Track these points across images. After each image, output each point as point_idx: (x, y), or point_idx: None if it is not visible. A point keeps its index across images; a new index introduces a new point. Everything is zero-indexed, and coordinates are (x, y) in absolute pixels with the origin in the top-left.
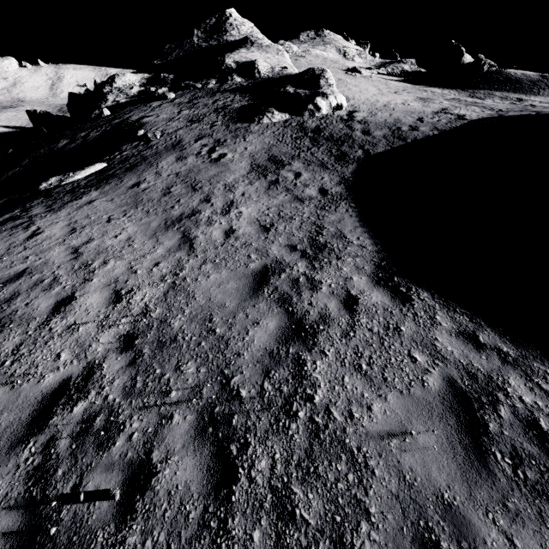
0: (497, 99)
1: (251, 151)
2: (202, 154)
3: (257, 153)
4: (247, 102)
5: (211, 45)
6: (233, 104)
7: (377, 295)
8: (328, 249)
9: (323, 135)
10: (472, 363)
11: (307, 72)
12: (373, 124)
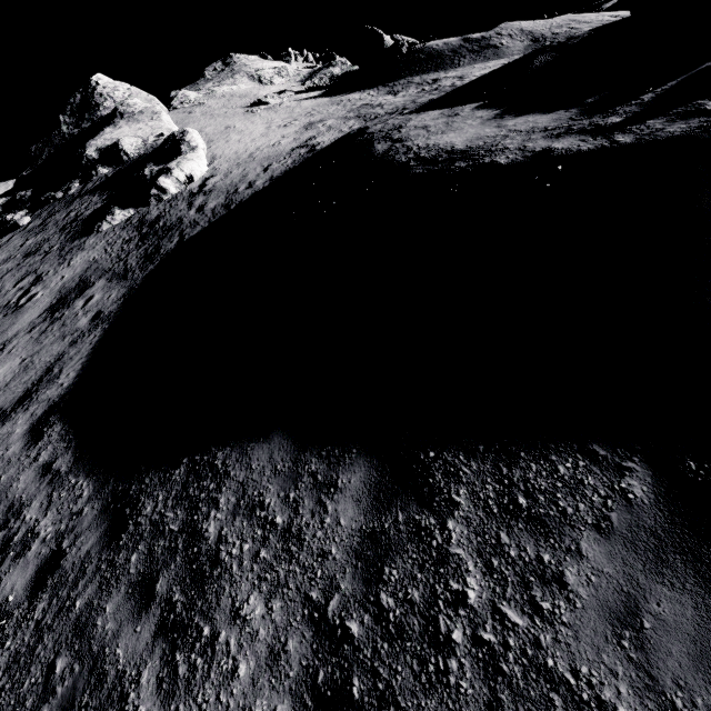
0: (413, 87)
1: (66, 279)
2: (11, 304)
3: (71, 280)
4: (101, 203)
5: (84, 128)
6: (86, 211)
7: (17, 445)
8: (28, 400)
9: (157, 226)
10: (23, 495)
11: (167, 140)
12: (216, 192)
